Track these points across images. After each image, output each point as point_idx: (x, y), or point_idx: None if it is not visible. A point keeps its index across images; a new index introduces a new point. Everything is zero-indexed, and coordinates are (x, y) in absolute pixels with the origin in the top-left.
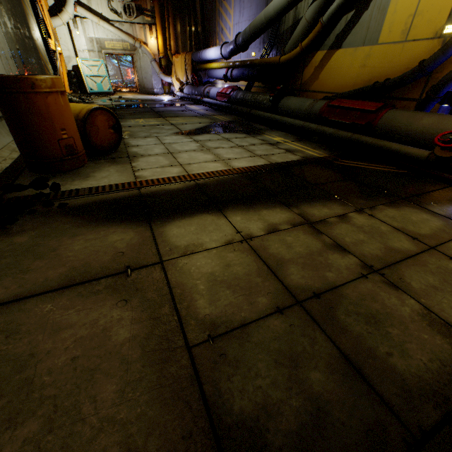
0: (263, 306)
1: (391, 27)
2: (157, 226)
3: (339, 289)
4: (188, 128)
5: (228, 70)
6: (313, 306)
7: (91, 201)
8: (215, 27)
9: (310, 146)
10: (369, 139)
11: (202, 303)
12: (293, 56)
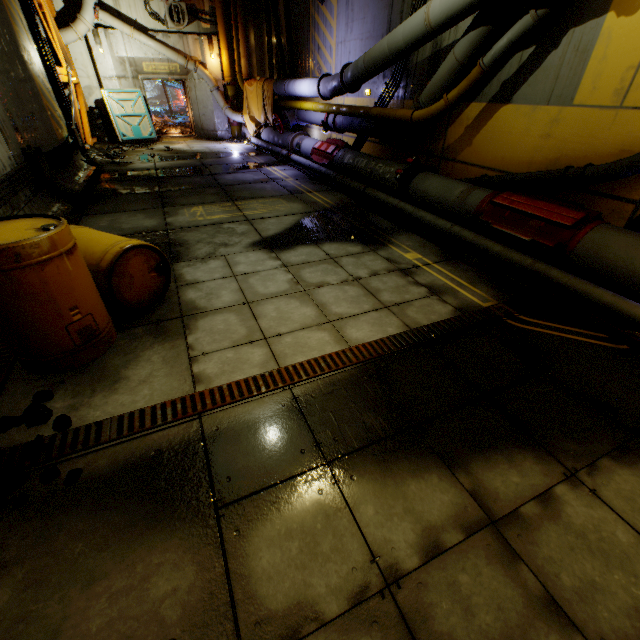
0: None
1: (597, 82)
2: (234, 542)
3: None
4: (271, 231)
5: (329, 115)
6: None
7: (121, 460)
8: (308, 43)
9: (465, 276)
10: (561, 276)
11: None
12: (434, 114)
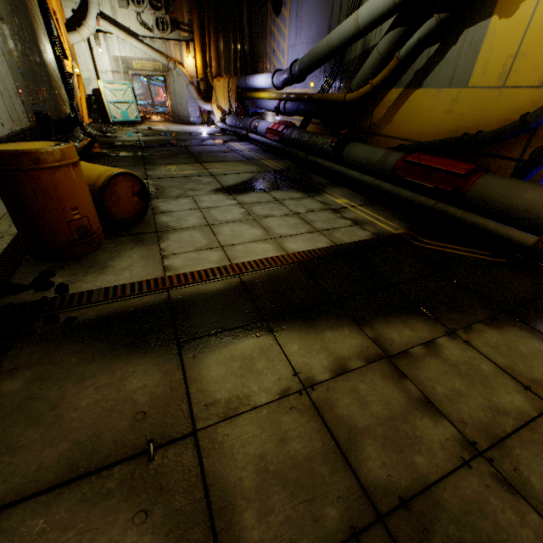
0: (332, 525)
1: (485, 69)
2: (191, 361)
3: (434, 490)
4: (231, 182)
5: (280, 102)
6: (401, 525)
7: (106, 313)
8: (266, 48)
9: (382, 214)
10: (457, 211)
11: (249, 518)
12: (361, 95)
